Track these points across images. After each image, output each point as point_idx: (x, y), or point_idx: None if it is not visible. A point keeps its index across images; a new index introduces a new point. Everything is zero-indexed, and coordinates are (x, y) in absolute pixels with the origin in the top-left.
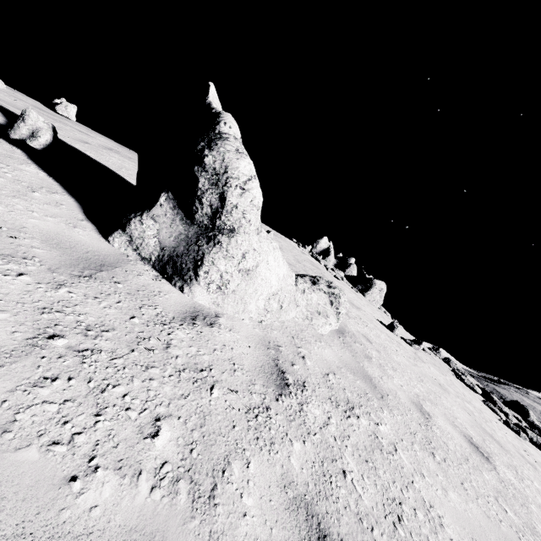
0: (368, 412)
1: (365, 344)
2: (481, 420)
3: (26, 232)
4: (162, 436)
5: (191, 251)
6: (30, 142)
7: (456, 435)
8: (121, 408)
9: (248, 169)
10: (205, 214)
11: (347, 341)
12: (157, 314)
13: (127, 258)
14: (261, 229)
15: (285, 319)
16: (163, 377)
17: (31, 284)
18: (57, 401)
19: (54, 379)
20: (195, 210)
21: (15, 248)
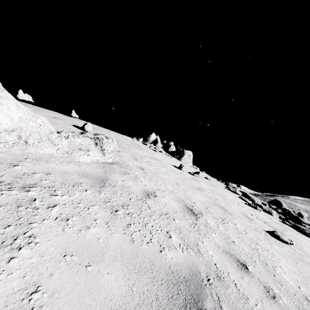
0: (54, 190)
1: (134, 169)
2: (222, 202)
3: None
4: None
5: None
6: None
7: (174, 205)
8: None
9: None
10: None
11: (110, 166)
12: None
13: None
14: None
15: (36, 152)
16: None
17: None
18: None
19: None
20: None
21: None
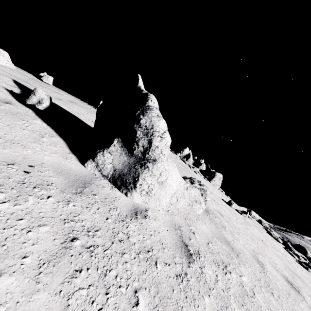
0: (234, 268)
1: (220, 218)
2: (287, 263)
3: (45, 166)
4: (141, 304)
5: (131, 172)
6: (38, 106)
7: (279, 277)
8: (116, 286)
9: (164, 126)
10: (140, 151)
11: (211, 217)
12: (118, 214)
13: (95, 176)
14: (168, 157)
15: (179, 207)
16: (131, 259)
17: (55, 203)
18: (85, 286)
19: (80, 270)
20: (134, 149)
21: (42, 178)
